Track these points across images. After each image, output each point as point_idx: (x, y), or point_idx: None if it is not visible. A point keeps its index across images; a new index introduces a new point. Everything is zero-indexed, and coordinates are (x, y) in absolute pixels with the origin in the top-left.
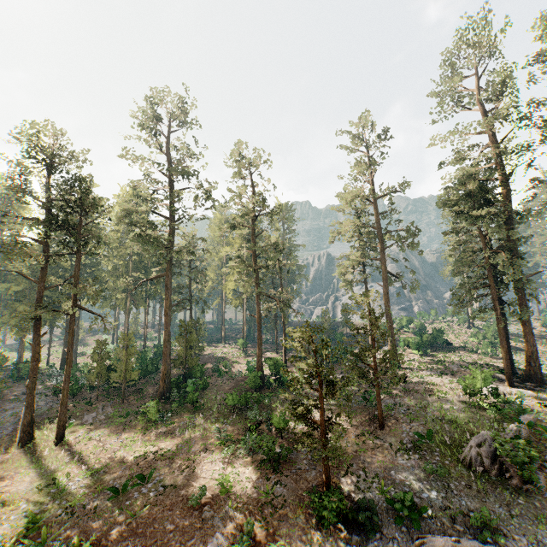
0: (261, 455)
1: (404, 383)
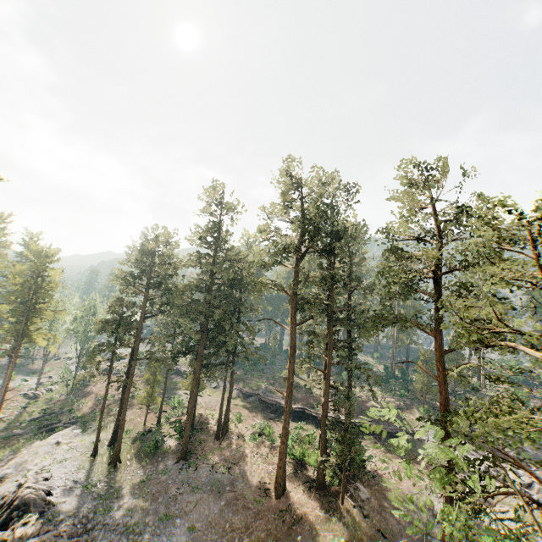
0: (397, 399)
1: (480, 393)
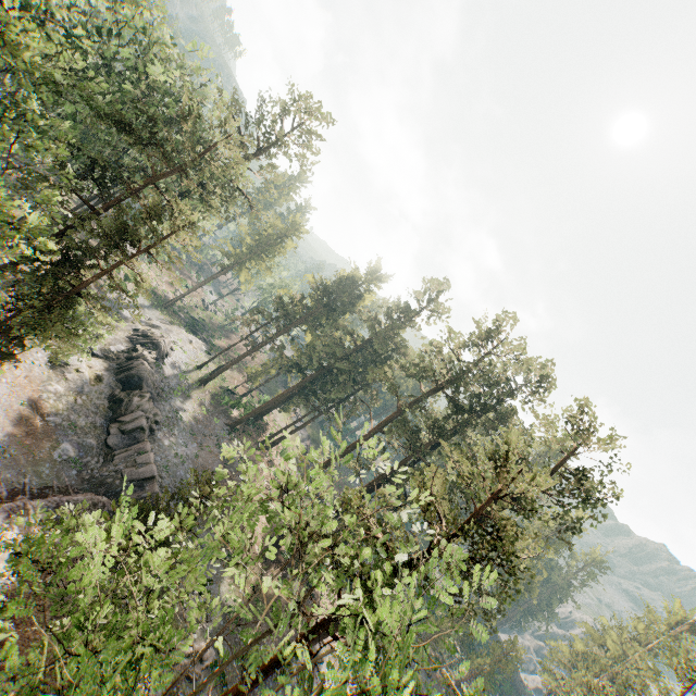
0: None
1: None
